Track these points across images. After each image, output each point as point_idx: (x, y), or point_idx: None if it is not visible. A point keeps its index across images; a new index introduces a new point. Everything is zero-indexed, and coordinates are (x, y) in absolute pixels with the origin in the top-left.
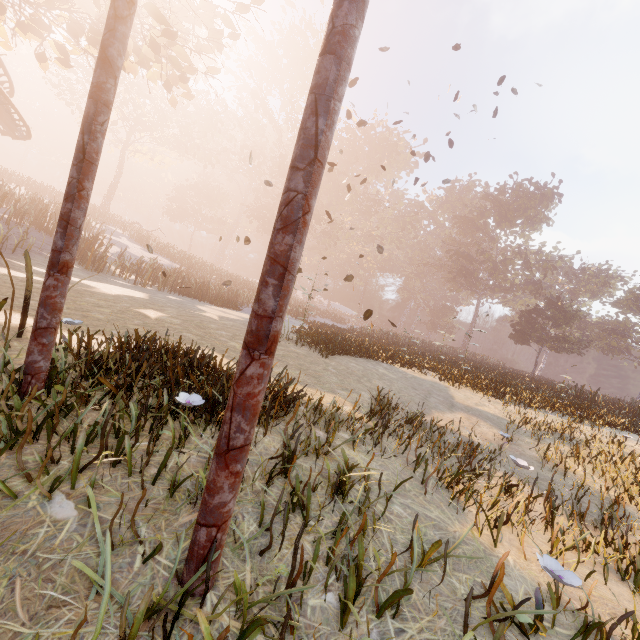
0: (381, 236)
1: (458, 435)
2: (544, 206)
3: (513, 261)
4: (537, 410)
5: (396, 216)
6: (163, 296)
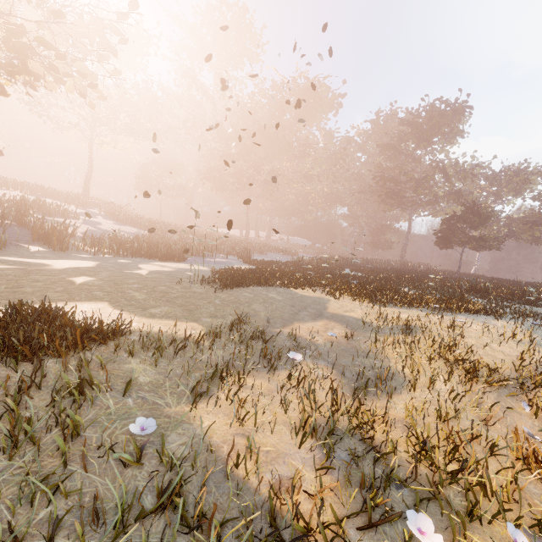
0: (318, 174)
1: (301, 339)
2: (456, 121)
3: (433, 176)
4: (405, 308)
5: (328, 154)
6: (114, 261)
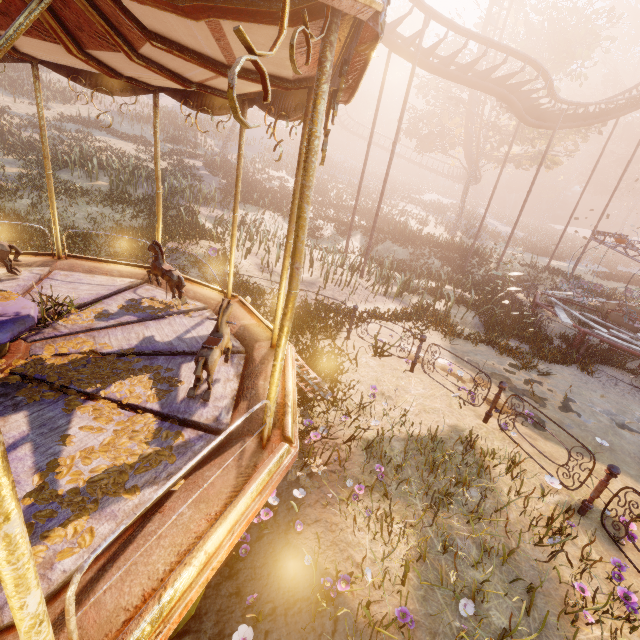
0: None
1: None
2: None
3: None
4: None
5: None
6: (529, 255)
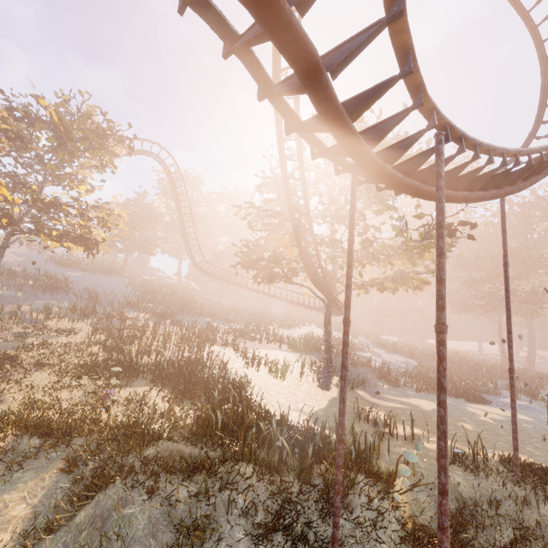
0: None
1: None
2: None
3: None
4: None
5: None
6: None
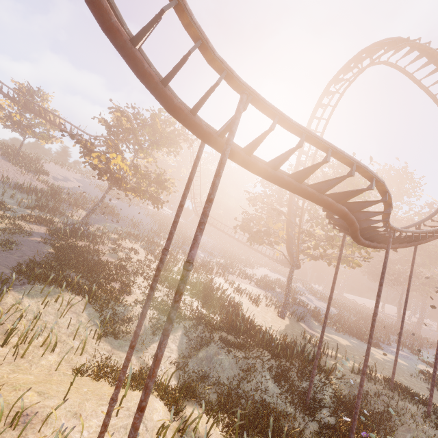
0: None
1: None
2: None
3: None
4: None
5: None
6: (351, 341)
